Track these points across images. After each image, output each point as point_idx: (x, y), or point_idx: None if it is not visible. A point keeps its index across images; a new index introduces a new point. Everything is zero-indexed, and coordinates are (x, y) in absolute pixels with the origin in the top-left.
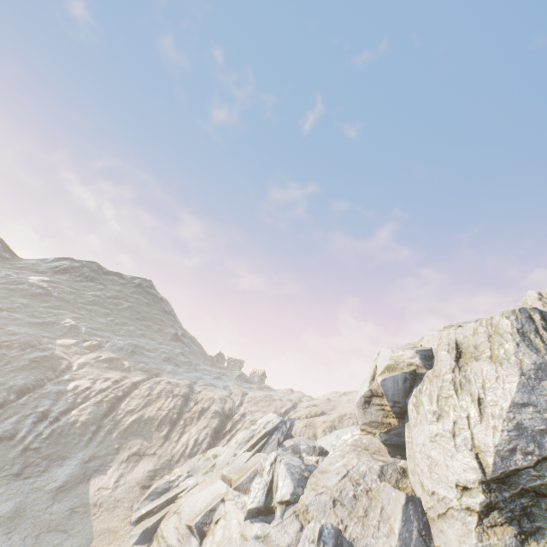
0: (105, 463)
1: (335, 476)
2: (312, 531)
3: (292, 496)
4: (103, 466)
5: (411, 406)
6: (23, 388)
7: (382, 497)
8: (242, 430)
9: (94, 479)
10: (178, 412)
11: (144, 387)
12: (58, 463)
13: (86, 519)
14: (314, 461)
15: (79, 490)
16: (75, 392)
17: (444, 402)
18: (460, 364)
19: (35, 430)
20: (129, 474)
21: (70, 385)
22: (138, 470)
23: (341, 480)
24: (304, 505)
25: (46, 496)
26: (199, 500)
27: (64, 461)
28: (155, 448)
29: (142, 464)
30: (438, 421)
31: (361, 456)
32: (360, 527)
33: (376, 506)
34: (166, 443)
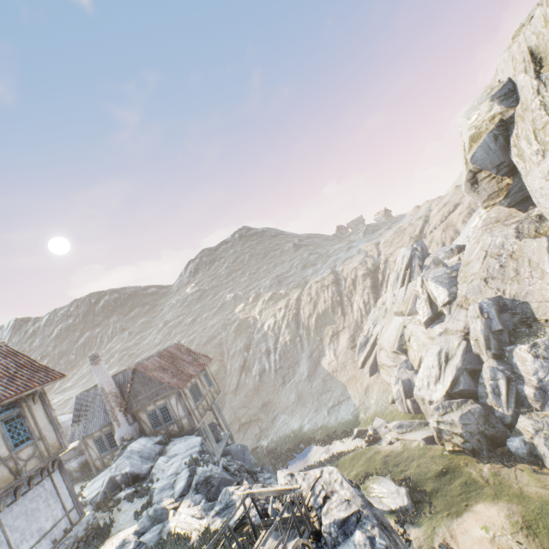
0: (320, 351)
1: (477, 262)
2: (473, 311)
3: (449, 296)
4: (321, 353)
5: (514, 159)
6: (245, 347)
7: (525, 253)
8: (391, 273)
9: (321, 361)
10: (338, 295)
11: (304, 297)
12: (297, 366)
13: (334, 380)
14: (456, 261)
15: (318, 371)
16: (271, 330)
17: (542, 134)
18: (542, 79)
19: (271, 360)
20: (338, 347)
21: (265, 328)
22: (342, 342)
23: (483, 262)
24: (462, 297)
25: (305, 383)
26: (389, 335)
27: (299, 364)
28: (341, 325)
29: (341, 338)
30: (544, 159)
31: (494, 232)
32: (515, 285)
33: (523, 262)
34: (345, 317)
